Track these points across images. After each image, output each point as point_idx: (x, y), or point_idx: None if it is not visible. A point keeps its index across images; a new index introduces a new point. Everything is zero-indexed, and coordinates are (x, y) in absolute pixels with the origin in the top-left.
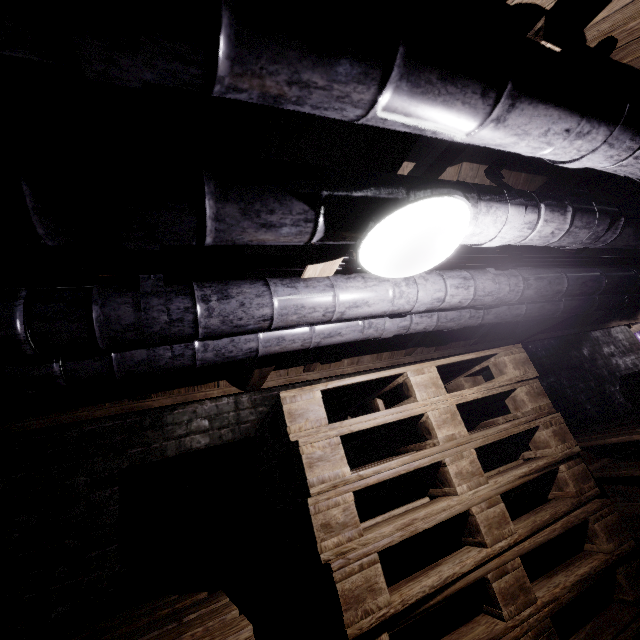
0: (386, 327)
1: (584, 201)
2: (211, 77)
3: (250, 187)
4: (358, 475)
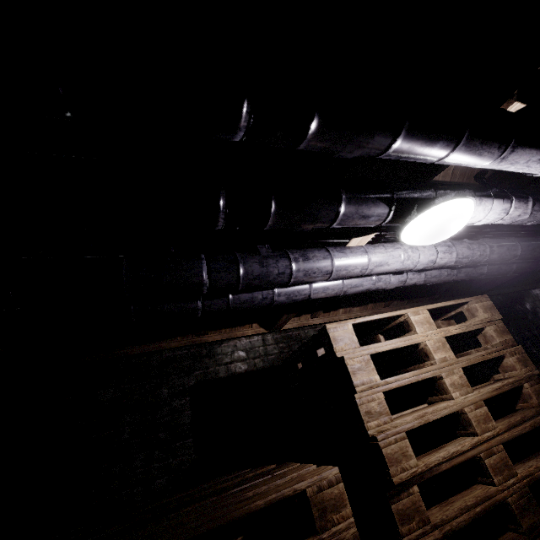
0: (390, 281)
1: (539, 193)
2: (382, 153)
3: (361, 196)
4: (385, 381)
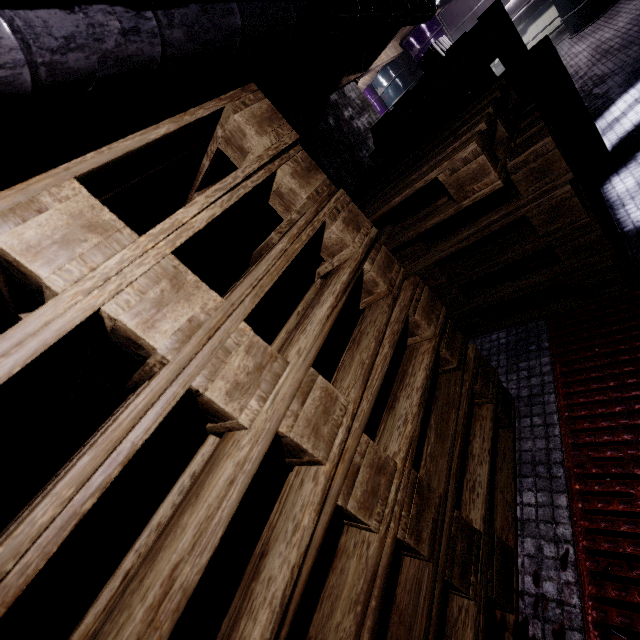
0: None
1: None
2: None
3: None
4: None
